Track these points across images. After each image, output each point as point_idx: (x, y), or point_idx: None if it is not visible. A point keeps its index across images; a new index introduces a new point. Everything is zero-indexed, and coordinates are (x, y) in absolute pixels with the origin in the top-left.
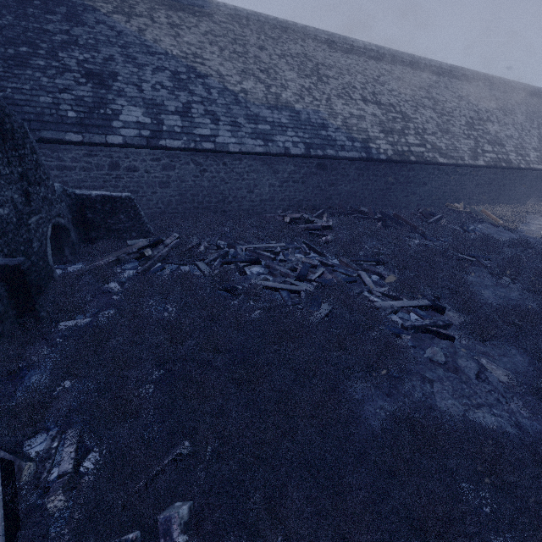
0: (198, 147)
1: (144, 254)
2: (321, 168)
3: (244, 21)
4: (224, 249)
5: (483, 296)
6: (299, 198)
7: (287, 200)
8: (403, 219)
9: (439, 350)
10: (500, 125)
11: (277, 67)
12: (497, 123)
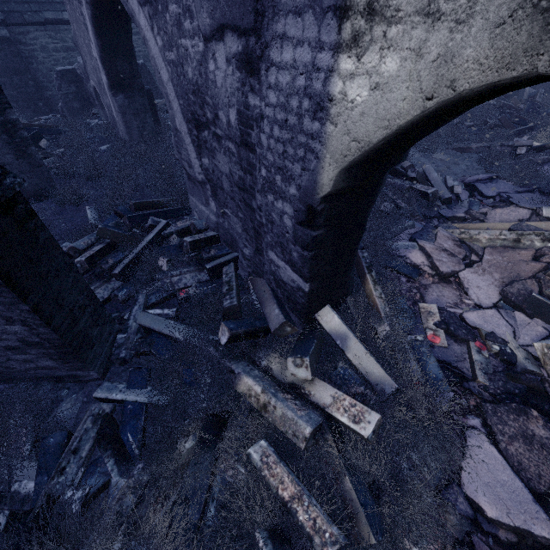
0: None
1: None
2: None
3: None
4: None
5: None
6: None
7: None
8: None
9: None
10: None
11: None
12: None
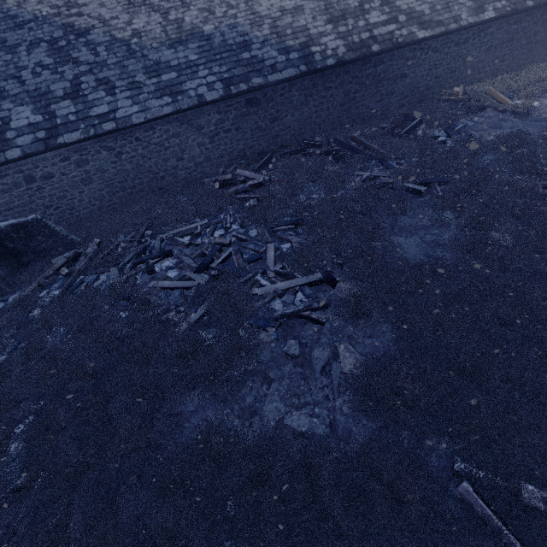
0: (99, 132)
1: (61, 274)
2: (253, 105)
3: None
4: (145, 243)
5: (402, 248)
6: (239, 148)
7: (226, 154)
8: (362, 143)
9: (296, 342)
10: None
11: None
12: None
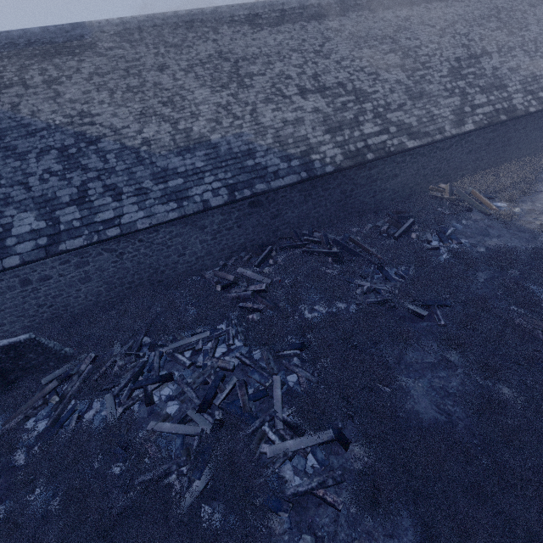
0: (102, 238)
1: (51, 402)
2: (255, 206)
3: (136, 35)
4: (143, 358)
5: (412, 396)
6: (240, 242)
7: (227, 248)
8: (360, 245)
9: (312, 540)
10: (502, 55)
11: (183, 89)
12: (497, 52)
